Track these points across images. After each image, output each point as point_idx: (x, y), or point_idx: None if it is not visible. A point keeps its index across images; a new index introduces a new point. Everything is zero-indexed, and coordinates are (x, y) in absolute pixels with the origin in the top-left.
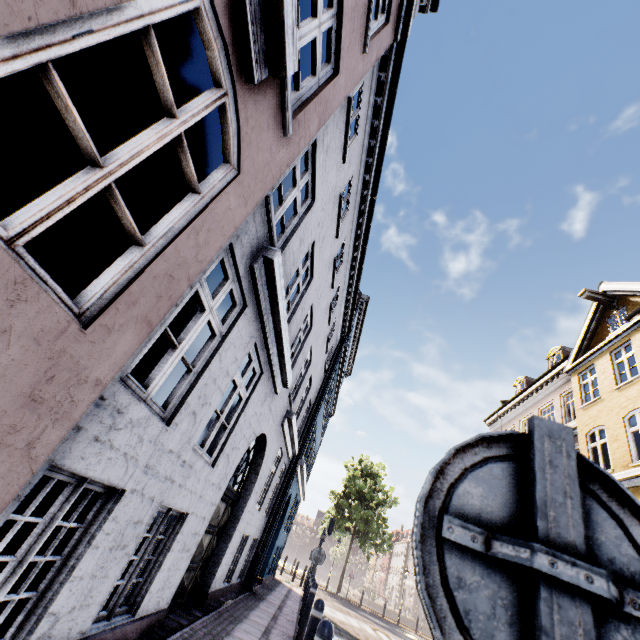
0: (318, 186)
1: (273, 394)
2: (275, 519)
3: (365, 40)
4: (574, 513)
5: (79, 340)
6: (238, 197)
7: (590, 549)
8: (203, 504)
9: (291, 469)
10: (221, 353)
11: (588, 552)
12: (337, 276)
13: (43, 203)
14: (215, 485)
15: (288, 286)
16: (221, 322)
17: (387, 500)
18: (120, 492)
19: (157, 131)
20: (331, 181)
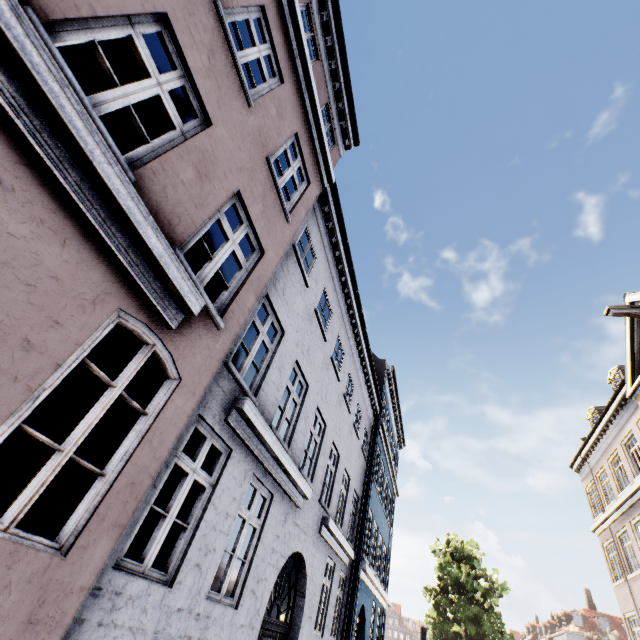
0: (284, 320)
1: (295, 509)
2: None
3: (285, 215)
4: None
5: (62, 566)
6: (185, 395)
7: None
8: None
9: (353, 576)
10: (214, 501)
11: None
12: (342, 367)
13: (27, 494)
14: (245, 626)
15: (280, 407)
16: (210, 473)
17: (493, 587)
18: None
19: (102, 404)
20: (299, 307)
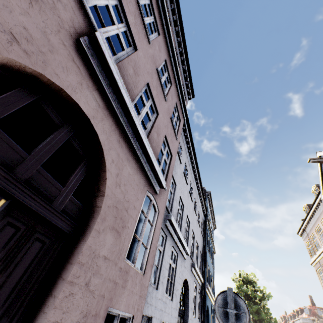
0: (175, 179)
1: (184, 260)
2: (204, 321)
3: (176, 138)
4: (232, 302)
5: (143, 278)
6: (160, 217)
7: (237, 306)
8: (173, 318)
9: (203, 291)
10: (164, 257)
11: (236, 307)
12: (192, 195)
13: (135, 255)
14: (174, 308)
15: (176, 216)
16: (161, 246)
17: (264, 296)
18: (151, 318)
19: (145, 223)
20: (179, 173)
